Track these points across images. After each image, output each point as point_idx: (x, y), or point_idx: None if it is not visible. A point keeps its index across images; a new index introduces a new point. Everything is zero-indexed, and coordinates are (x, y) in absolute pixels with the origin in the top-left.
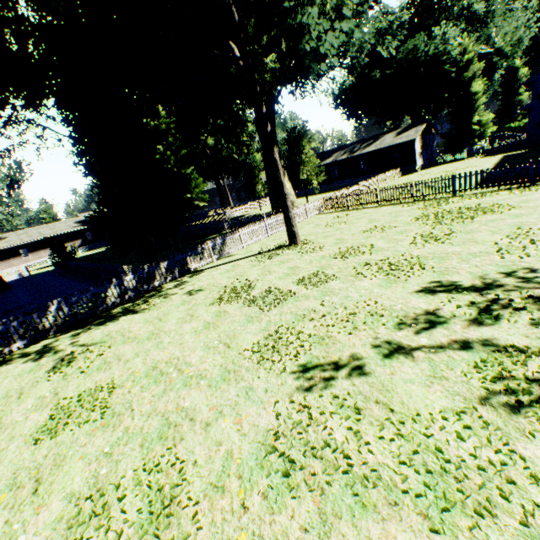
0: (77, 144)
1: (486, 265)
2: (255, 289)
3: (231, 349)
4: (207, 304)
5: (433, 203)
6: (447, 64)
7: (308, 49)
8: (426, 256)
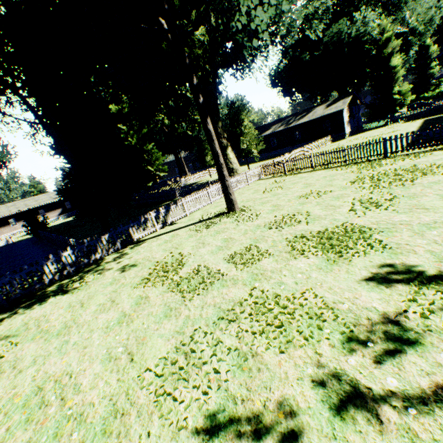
0: (34, 126)
1: None
2: (184, 267)
3: (133, 365)
4: (134, 285)
5: (366, 166)
6: (368, 44)
7: (240, 26)
8: (369, 227)
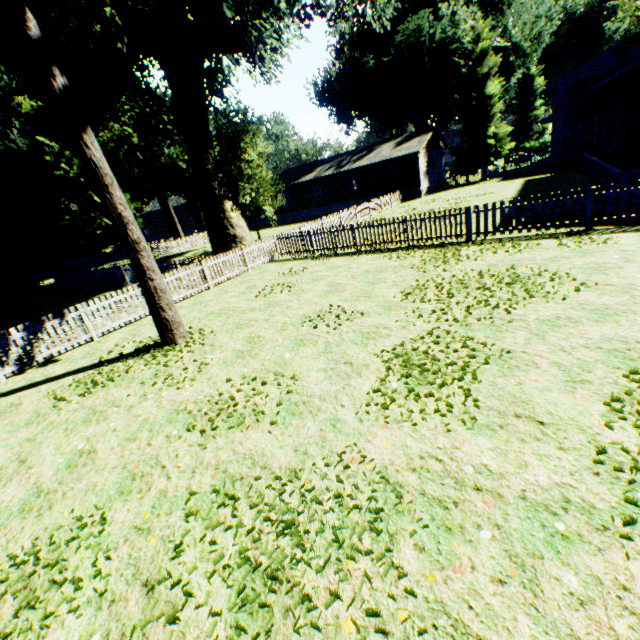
0: None
1: None
2: None
3: None
4: None
5: (436, 257)
6: (458, 56)
7: None
8: (400, 486)
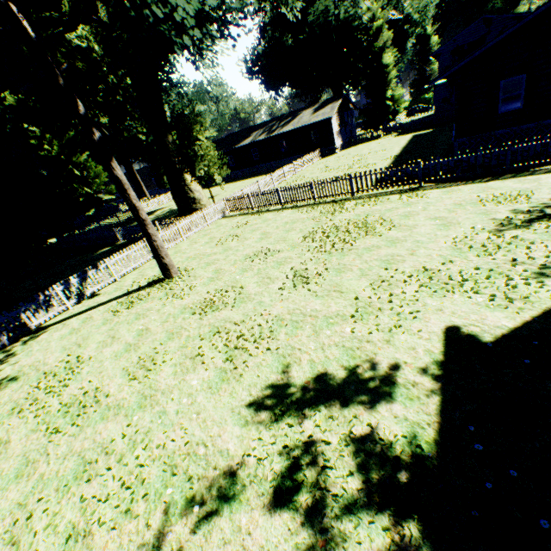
0: None
1: (333, 345)
2: (74, 383)
3: None
4: None
5: (328, 211)
6: (360, 31)
7: (161, 14)
8: (283, 319)
